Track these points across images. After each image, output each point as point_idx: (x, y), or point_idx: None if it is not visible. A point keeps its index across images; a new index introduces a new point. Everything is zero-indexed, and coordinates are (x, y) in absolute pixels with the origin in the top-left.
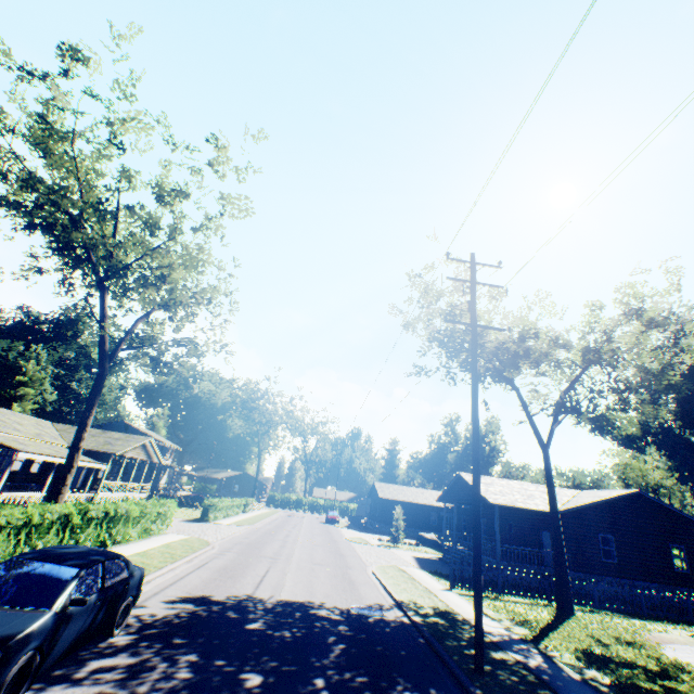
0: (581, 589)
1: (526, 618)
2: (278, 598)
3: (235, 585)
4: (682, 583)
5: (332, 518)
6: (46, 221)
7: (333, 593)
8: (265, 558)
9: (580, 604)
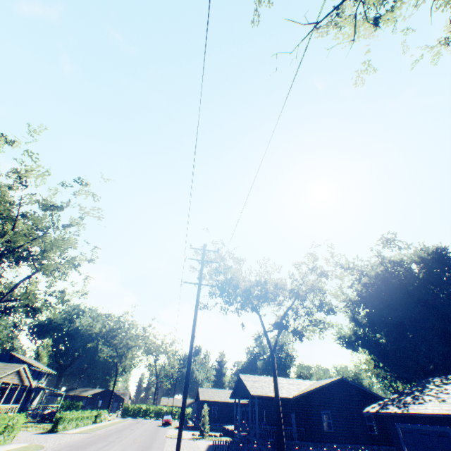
0: None
1: None
2: None
3: None
4: (374, 442)
5: (166, 421)
6: None
7: None
8: None
9: None
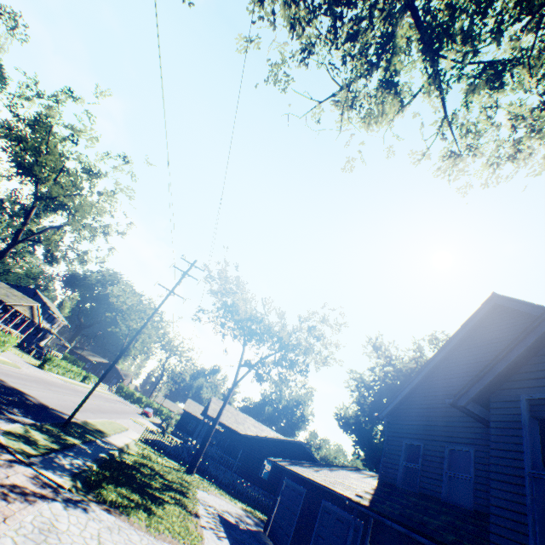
0: (242, 491)
1: (151, 457)
2: (17, 387)
3: (3, 376)
4: None
5: (145, 412)
6: (15, 162)
7: (54, 403)
8: (44, 386)
9: (209, 479)
